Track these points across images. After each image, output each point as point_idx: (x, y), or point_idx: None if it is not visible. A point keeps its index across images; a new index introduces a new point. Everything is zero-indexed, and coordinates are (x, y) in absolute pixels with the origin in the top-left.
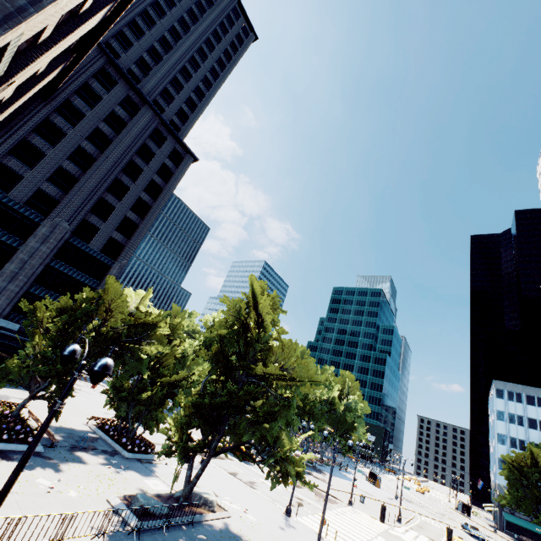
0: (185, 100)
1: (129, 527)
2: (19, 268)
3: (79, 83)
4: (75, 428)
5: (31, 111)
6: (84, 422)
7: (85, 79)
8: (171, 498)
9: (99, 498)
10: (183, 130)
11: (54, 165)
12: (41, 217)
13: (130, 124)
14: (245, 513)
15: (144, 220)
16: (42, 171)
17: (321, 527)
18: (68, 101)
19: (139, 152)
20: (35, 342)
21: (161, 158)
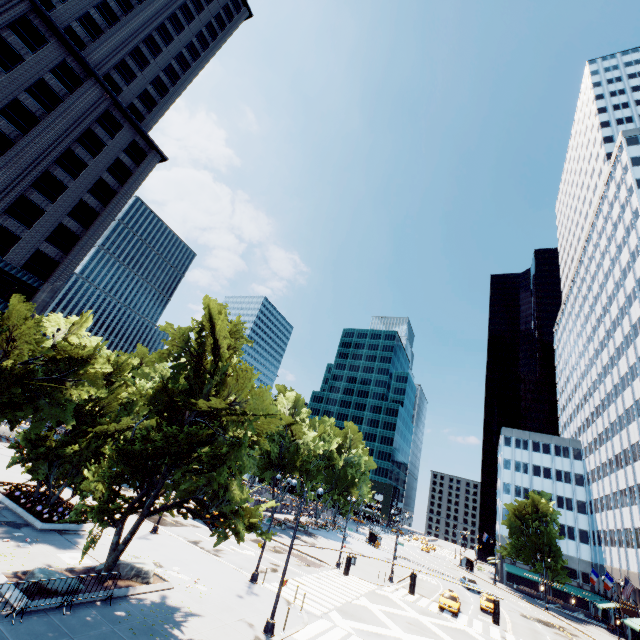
0: (152, 80)
1: (12, 608)
2: None
3: None
4: None
5: None
6: None
7: None
8: (90, 572)
9: None
10: (149, 119)
11: None
12: None
13: (68, 101)
14: (195, 583)
15: (88, 230)
16: None
17: (280, 589)
18: None
19: (81, 140)
20: None
21: (115, 151)
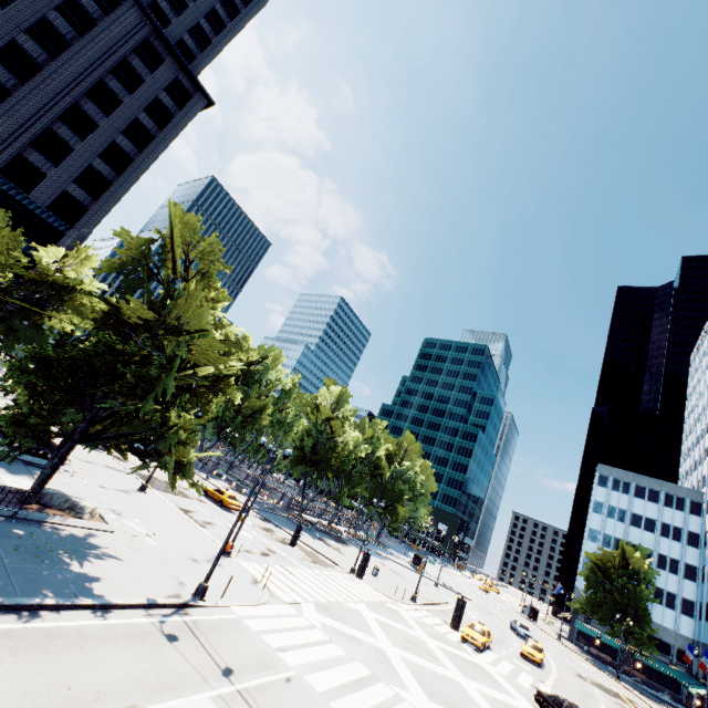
0: (206, 12)
1: None
2: None
3: None
4: None
5: None
6: None
7: None
8: (20, 493)
9: None
10: (200, 59)
11: None
12: None
13: (101, 24)
14: (147, 536)
15: (120, 176)
16: None
17: (221, 552)
18: None
19: (116, 72)
20: None
21: (154, 89)
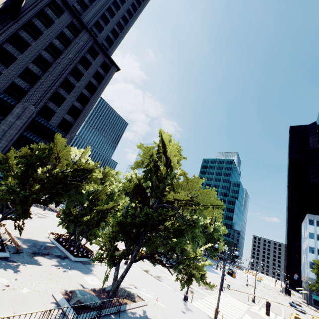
0: (111, 30)
1: (68, 318)
2: (2, 135)
3: (38, 9)
4: (39, 240)
5: (4, 26)
6: (46, 236)
7: (42, 7)
8: (103, 291)
9: (46, 293)
10: (110, 51)
11: (23, 66)
12: (15, 102)
13: (74, 41)
14: (157, 301)
15: (85, 107)
16: (15, 70)
17: (216, 316)
18: (31, 21)
19: (80, 62)
20: (8, 181)
21: (96, 67)
